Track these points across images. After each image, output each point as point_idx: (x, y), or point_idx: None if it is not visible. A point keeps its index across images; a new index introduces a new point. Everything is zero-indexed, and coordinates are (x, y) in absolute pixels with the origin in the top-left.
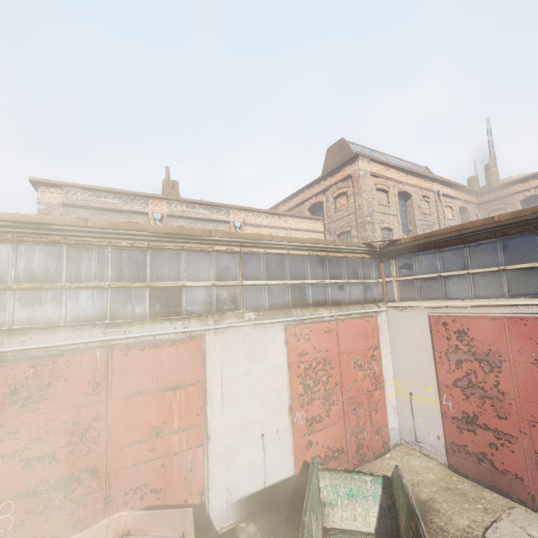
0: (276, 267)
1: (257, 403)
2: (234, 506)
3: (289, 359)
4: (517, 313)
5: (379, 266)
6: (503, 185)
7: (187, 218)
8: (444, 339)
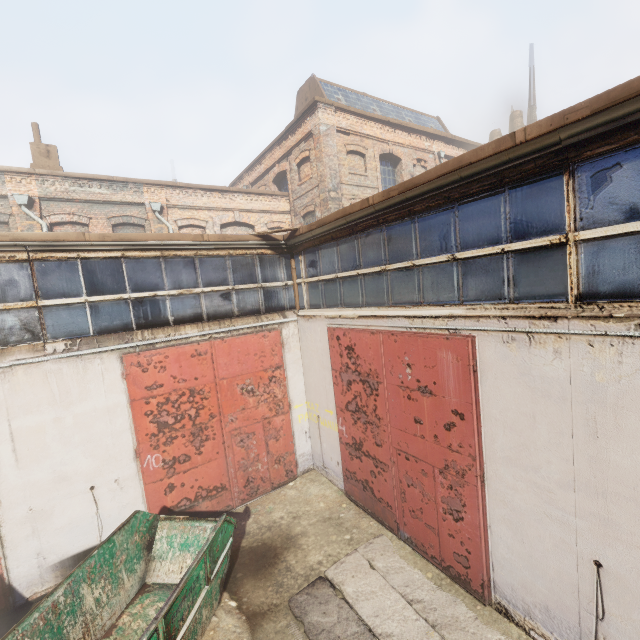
0: (103, 277)
1: (79, 452)
2: (53, 569)
3: (130, 395)
4: (391, 327)
5: (290, 264)
6: None
7: (76, 202)
8: (338, 356)
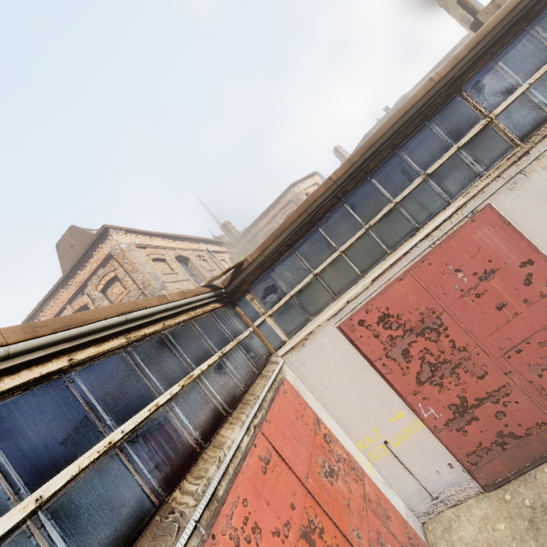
0: (50, 424)
1: None
2: None
3: None
4: (414, 259)
5: (237, 313)
6: (245, 232)
7: None
8: (373, 340)
